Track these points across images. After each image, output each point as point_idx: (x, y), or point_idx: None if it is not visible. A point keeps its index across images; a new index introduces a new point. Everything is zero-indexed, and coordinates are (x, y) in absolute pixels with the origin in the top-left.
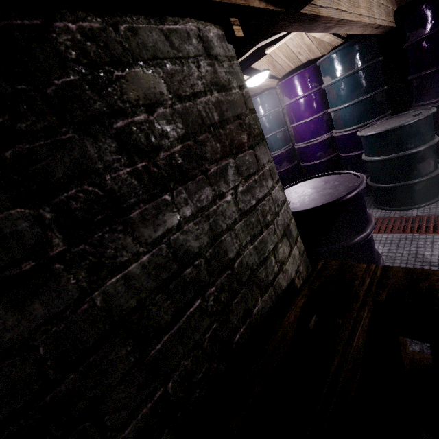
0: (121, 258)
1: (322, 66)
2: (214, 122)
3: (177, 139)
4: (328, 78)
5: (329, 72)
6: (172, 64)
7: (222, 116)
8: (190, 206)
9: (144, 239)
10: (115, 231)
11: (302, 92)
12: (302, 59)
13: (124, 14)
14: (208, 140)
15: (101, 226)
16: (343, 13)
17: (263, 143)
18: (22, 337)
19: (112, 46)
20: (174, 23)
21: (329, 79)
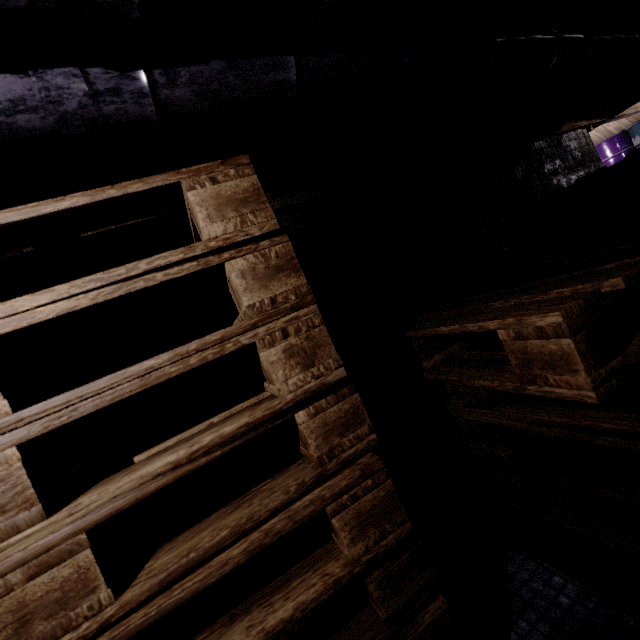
0: (573, 177)
1: (631, 132)
2: (587, 153)
3: (580, 157)
4: (637, 139)
5: (638, 135)
6: (578, 140)
7: (589, 152)
8: (583, 172)
9: (576, 175)
10: (572, 172)
11: (611, 154)
12: (610, 129)
13: (570, 132)
14: (586, 158)
15: (570, 170)
16: (638, 108)
17: (600, 162)
18: (564, 183)
19: (569, 139)
20: (577, 131)
21: (639, 140)
